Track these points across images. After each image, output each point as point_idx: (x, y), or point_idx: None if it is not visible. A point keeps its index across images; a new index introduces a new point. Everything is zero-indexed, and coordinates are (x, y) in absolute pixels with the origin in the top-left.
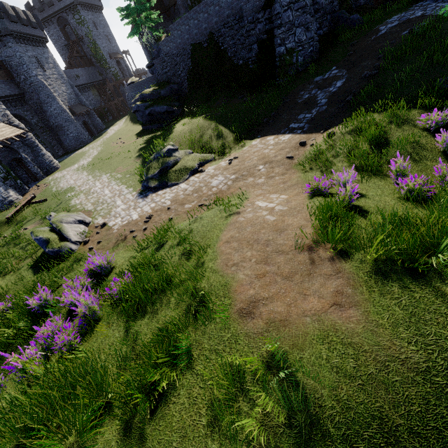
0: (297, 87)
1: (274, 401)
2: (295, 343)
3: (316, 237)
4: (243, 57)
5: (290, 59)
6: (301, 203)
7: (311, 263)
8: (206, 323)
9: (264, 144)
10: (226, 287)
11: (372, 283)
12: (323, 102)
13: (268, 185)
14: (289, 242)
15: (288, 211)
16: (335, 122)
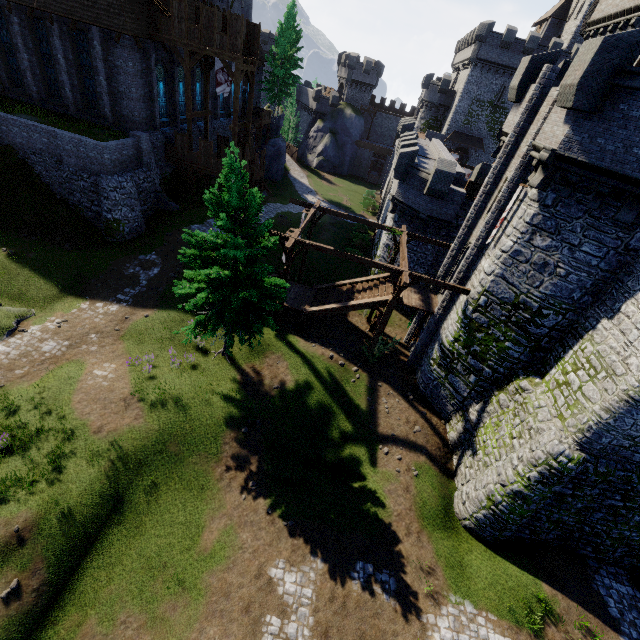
0: (124, 257)
1: (112, 453)
2: (120, 435)
3: (130, 394)
4: (62, 195)
5: (118, 226)
6: (124, 372)
7: (128, 405)
8: (77, 441)
9: (94, 311)
10: (85, 424)
11: (149, 409)
12: (144, 284)
13: (101, 355)
14: (117, 397)
15: (117, 378)
16: (151, 306)
